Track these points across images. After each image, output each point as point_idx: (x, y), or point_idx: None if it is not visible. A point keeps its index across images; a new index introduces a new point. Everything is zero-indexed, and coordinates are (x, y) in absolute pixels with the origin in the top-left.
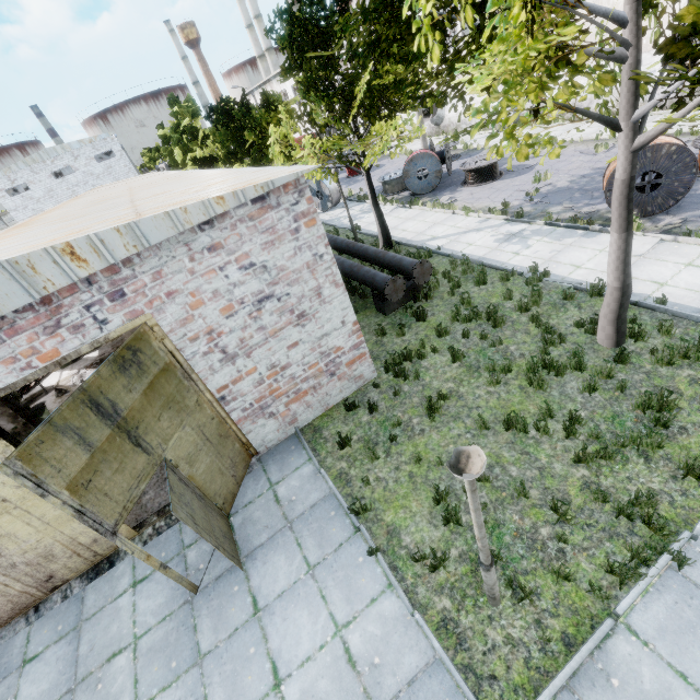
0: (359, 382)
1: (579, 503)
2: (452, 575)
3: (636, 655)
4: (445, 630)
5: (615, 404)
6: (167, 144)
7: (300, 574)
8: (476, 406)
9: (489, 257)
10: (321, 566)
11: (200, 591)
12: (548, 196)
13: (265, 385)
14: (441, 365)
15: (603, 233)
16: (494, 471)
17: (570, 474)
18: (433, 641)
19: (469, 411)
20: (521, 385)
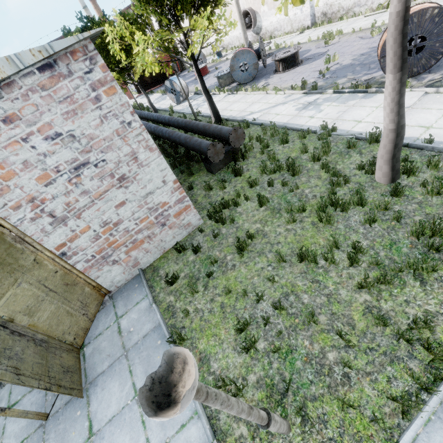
0: (188, 228)
1: (362, 327)
2: (249, 401)
3: None
4: None
5: (392, 232)
6: None
7: (128, 400)
8: (276, 242)
9: (291, 122)
10: None
11: (52, 415)
12: (336, 72)
13: (102, 239)
14: (251, 210)
15: (378, 93)
16: (289, 300)
17: (354, 299)
18: None
19: (271, 247)
20: (313, 222)
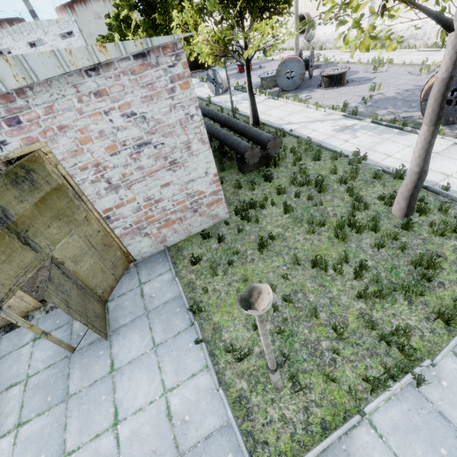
0: (215, 219)
1: (353, 327)
2: (252, 366)
3: (371, 444)
4: (239, 404)
5: (395, 259)
6: (112, 31)
7: (147, 349)
8: (294, 247)
9: (326, 141)
10: (162, 345)
11: (77, 350)
12: (378, 102)
13: (142, 212)
14: (275, 215)
15: (412, 133)
16: (298, 296)
17: (351, 305)
18: (228, 411)
19: (289, 250)
20: (329, 236)
